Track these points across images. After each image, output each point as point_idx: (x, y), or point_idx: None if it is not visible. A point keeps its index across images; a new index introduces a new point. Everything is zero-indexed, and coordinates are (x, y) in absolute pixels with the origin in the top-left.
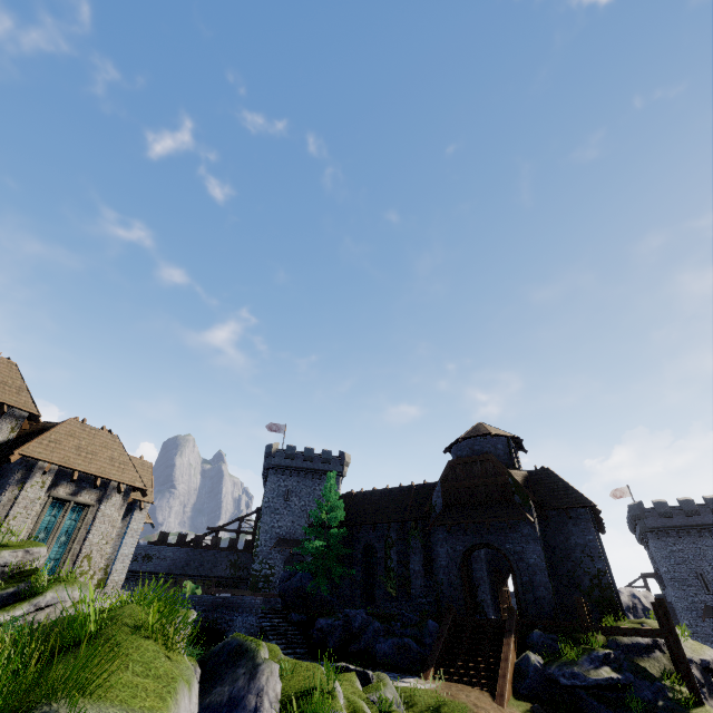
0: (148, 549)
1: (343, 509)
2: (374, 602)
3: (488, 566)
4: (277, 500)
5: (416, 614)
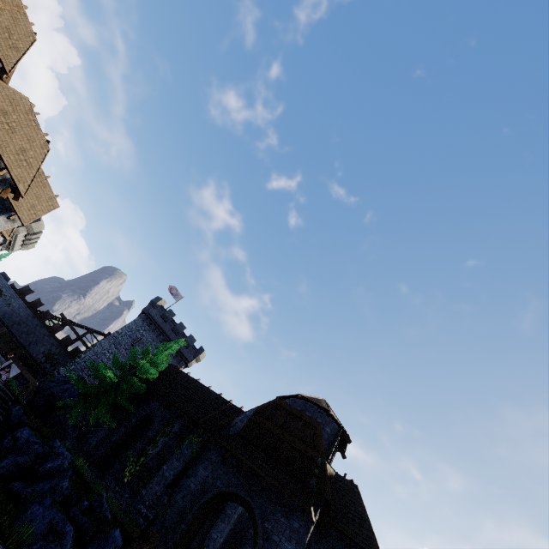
0: (6, 288)
1: (160, 374)
2: (104, 471)
3: (230, 535)
4: (127, 339)
5: (125, 517)
